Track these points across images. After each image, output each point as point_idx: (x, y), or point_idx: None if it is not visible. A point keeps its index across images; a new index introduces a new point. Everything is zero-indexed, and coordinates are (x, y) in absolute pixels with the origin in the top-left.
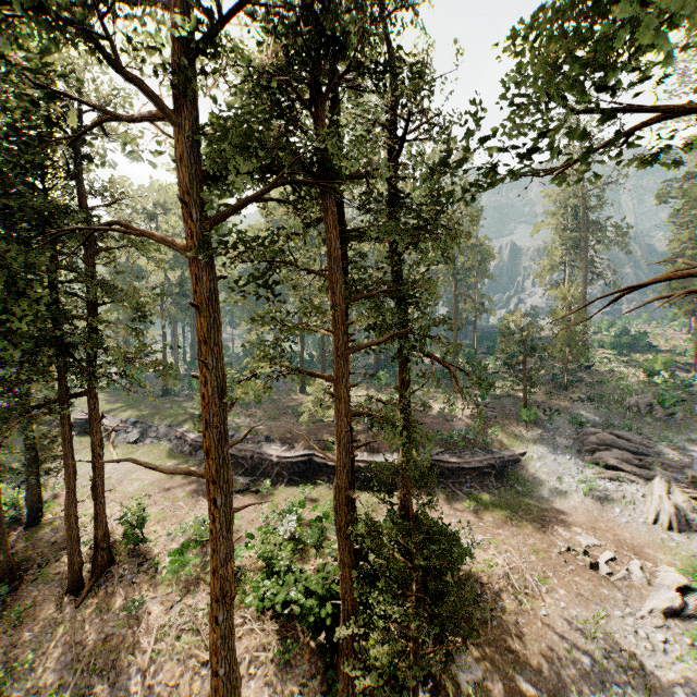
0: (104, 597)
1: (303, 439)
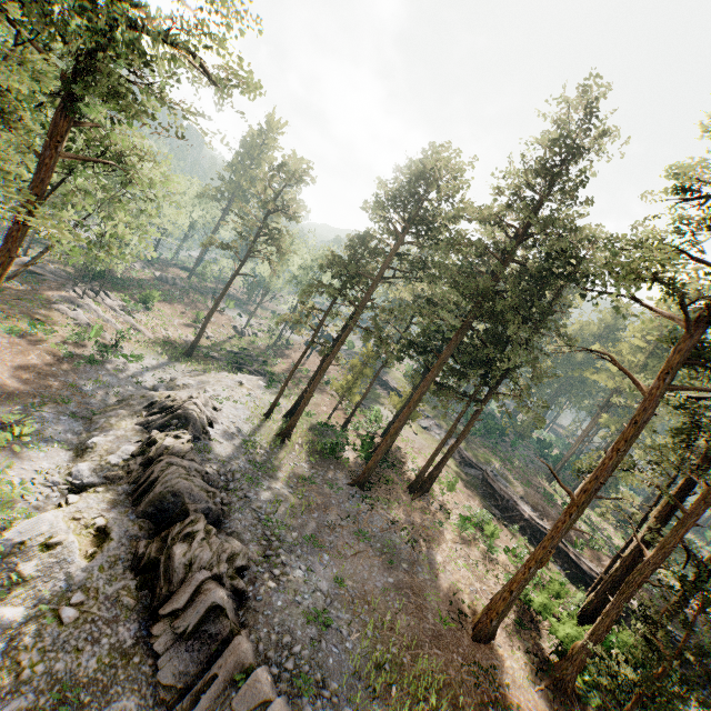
0: (424, 506)
1: (552, 520)
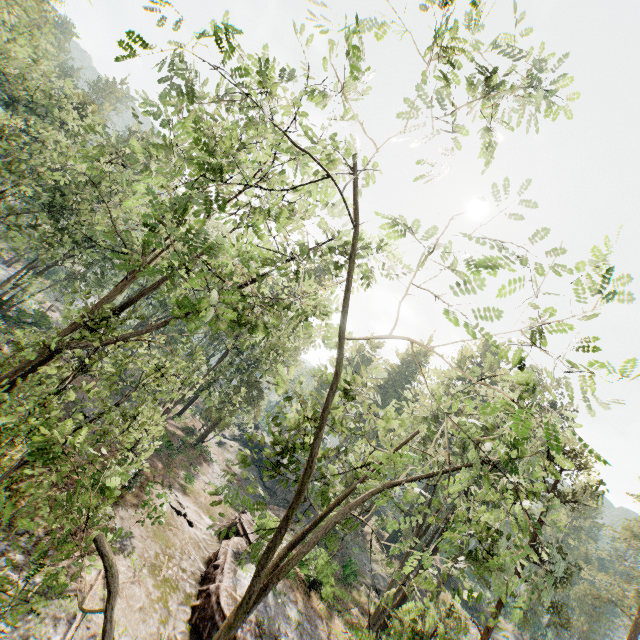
0: None
1: None
